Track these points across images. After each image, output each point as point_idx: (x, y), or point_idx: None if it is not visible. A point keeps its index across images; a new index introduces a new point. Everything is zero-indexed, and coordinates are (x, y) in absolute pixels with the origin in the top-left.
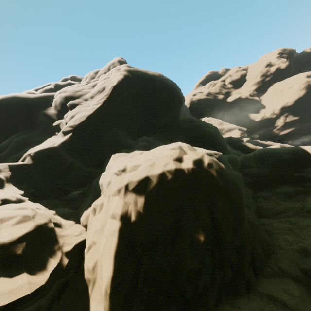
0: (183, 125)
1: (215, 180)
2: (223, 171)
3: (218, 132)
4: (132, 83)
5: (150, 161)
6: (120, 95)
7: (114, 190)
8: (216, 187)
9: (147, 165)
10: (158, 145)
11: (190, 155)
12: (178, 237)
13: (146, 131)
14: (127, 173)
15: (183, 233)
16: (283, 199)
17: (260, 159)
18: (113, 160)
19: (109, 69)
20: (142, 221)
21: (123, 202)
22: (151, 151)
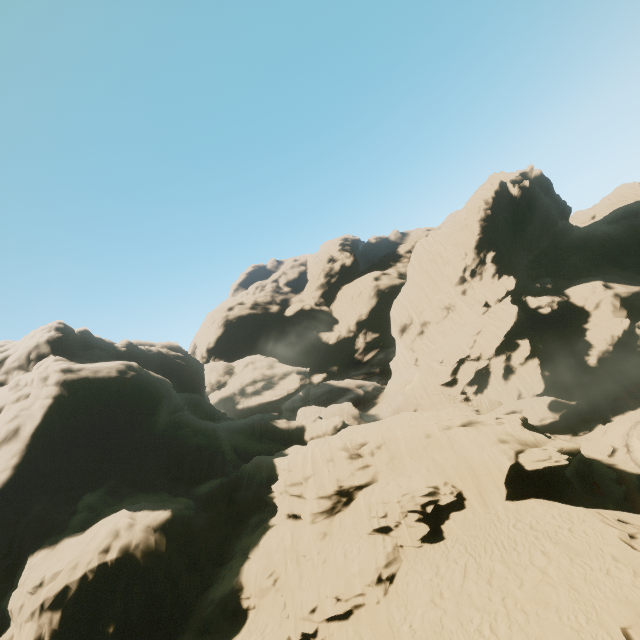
0: (164, 439)
1: (137, 563)
2: (151, 547)
3: (214, 439)
4: (69, 407)
5: (75, 561)
6: (46, 435)
7: (28, 615)
8: (137, 571)
9: (70, 568)
10: (104, 510)
11: (120, 539)
12: (92, 638)
13: (96, 477)
14: (44, 587)
15: (97, 633)
16: (247, 533)
17: (252, 474)
18: (29, 568)
19: (28, 359)
20: (57, 638)
21: (37, 626)
22: (82, 540)
